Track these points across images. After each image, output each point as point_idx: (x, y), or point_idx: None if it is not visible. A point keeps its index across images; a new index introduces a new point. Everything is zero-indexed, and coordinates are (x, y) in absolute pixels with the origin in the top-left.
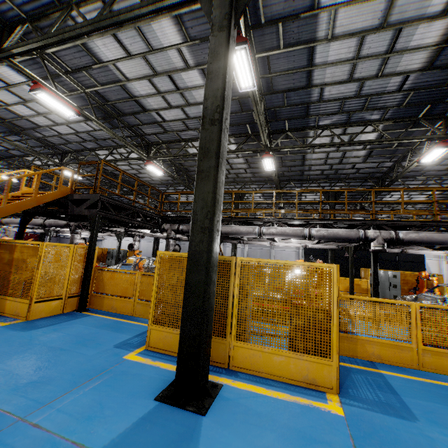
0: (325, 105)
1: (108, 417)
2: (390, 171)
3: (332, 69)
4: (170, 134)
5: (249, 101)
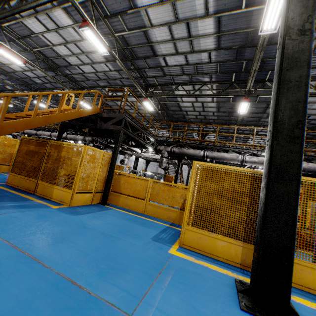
0: (313, 58)
1: None
2: None
3: None
4: (167, 77)
5: (245, 51)
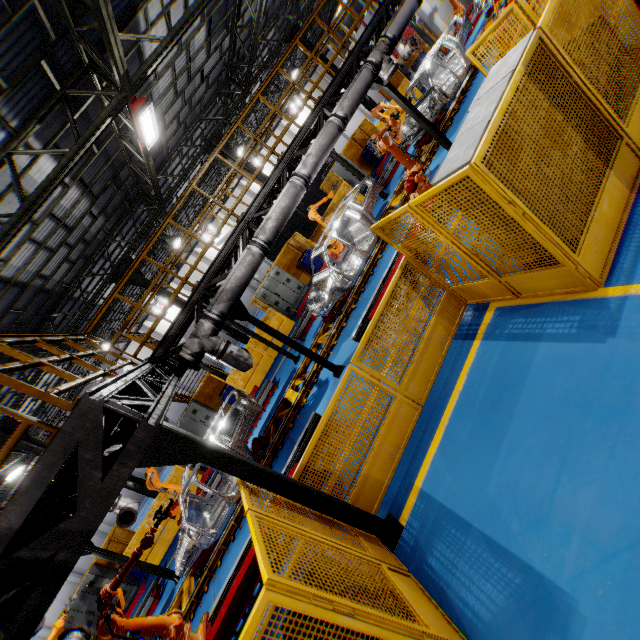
0: None
1: None
2: (233, 56)
3: None
4: None
5: None
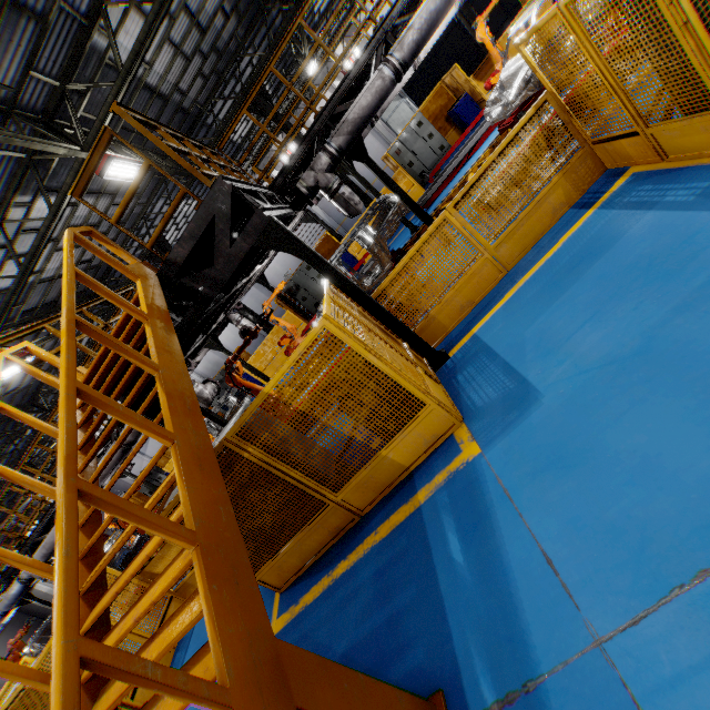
0: None
1: None
2: None
3: None
4: (53, 26)
5: None
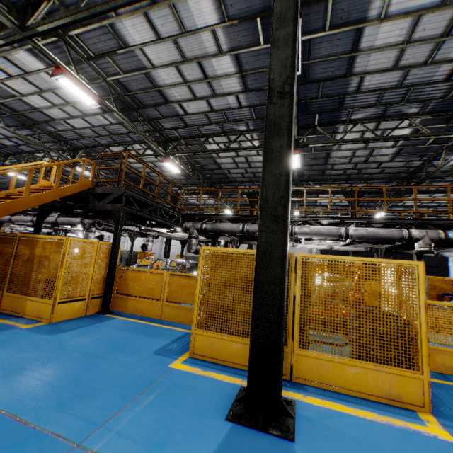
0: (362, 96)
1: (180, 443)
2: (417, 171)
3: (377, 55)
4: (190, 128)
5: None
